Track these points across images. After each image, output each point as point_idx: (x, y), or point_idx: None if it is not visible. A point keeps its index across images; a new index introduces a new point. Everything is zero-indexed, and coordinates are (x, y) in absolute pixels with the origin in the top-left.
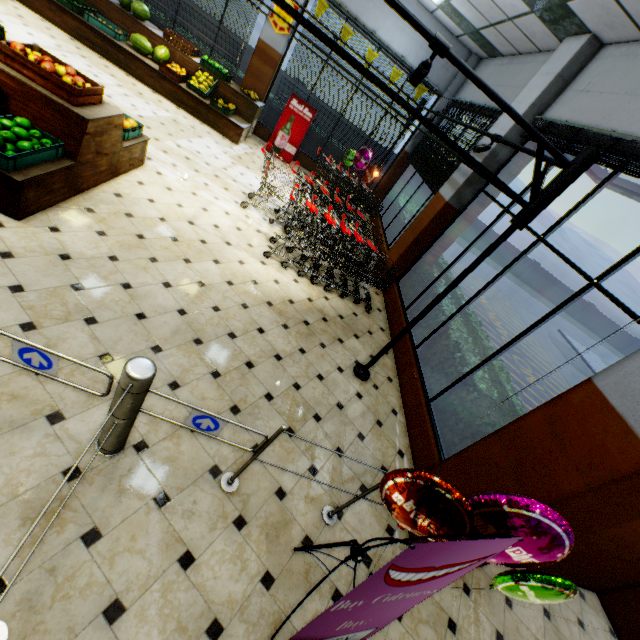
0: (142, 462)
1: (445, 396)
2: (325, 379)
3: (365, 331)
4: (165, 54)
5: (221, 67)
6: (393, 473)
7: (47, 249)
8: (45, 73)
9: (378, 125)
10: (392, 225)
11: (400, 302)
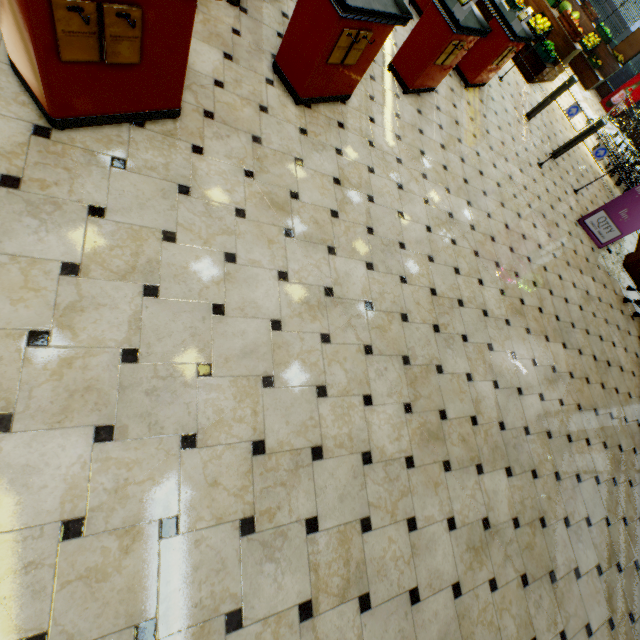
0: (557, 167)
1: None
2: None
3: None
4: (576, 18)
5: (608, 33)
6: None
7: (534, 98)
8: (572, 26)
9: None
10: None
11: None
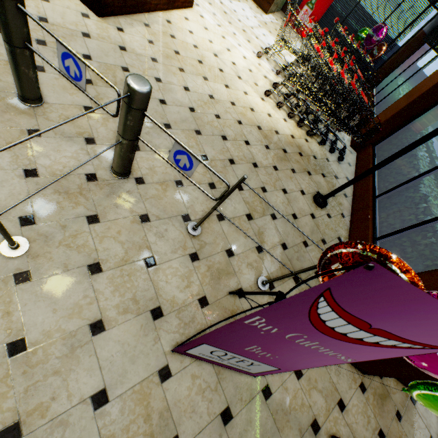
0: (137, 190)
1: (395, 238)
2: (288, 194)
3: (332, 174)
4: None
5: None
6: (340, 244)
7: (112, 40)
8: None
9: (402, 1)
10: (383, 101)
11: (372, 161)
